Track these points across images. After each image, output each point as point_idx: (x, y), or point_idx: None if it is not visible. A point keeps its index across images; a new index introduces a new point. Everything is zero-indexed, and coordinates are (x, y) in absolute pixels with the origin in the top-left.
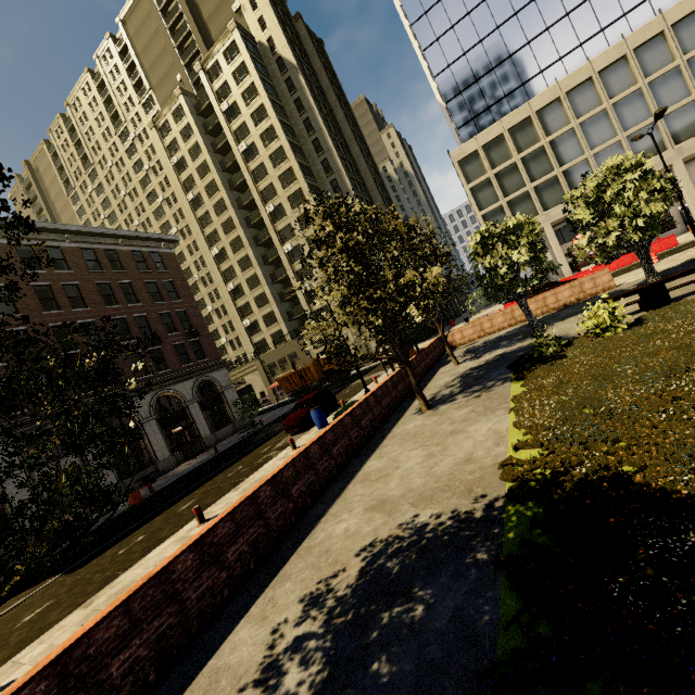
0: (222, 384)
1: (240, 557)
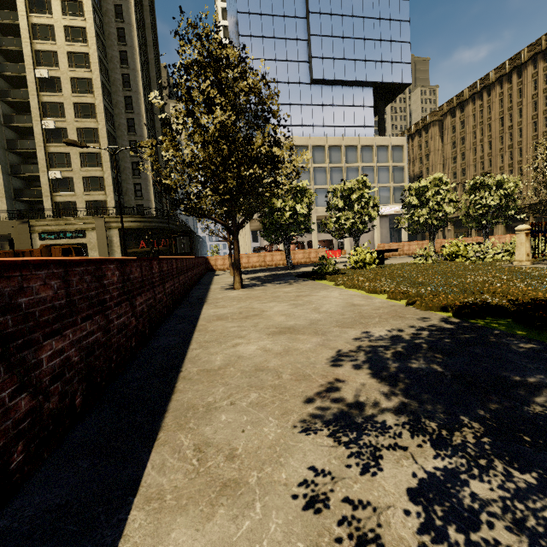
0: None
1: (62, 372)
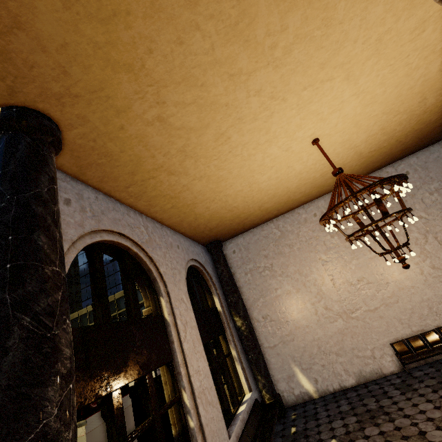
0: None
1: None
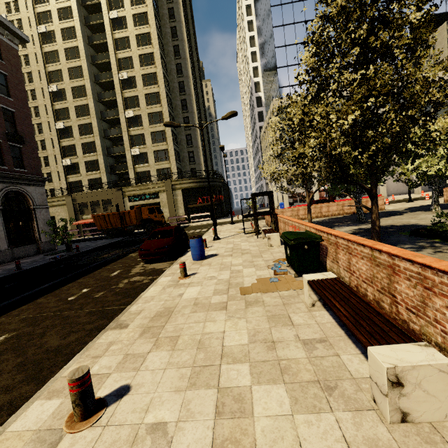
0: (35, 202)
1: None
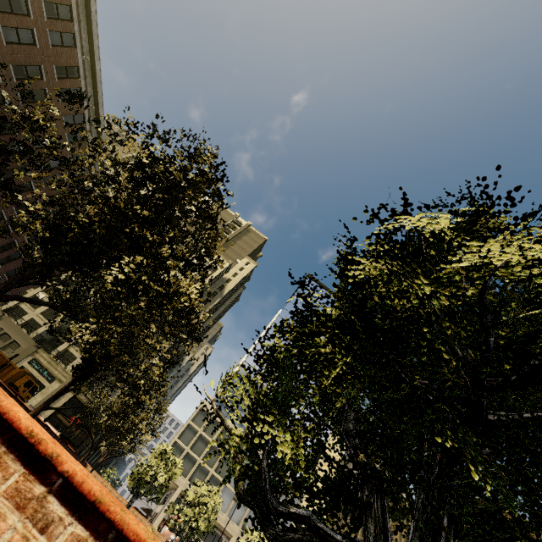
0: None
1: None
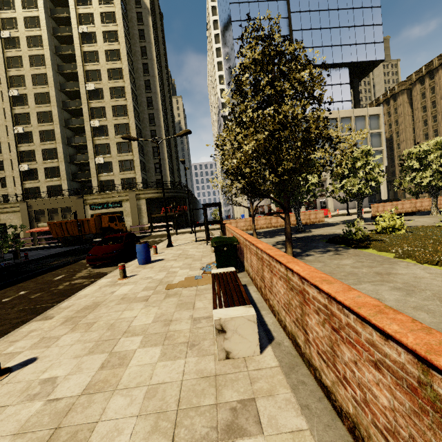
0: None
1: None
